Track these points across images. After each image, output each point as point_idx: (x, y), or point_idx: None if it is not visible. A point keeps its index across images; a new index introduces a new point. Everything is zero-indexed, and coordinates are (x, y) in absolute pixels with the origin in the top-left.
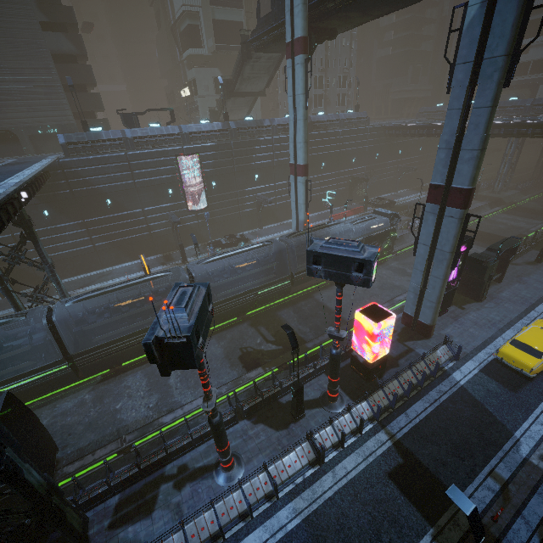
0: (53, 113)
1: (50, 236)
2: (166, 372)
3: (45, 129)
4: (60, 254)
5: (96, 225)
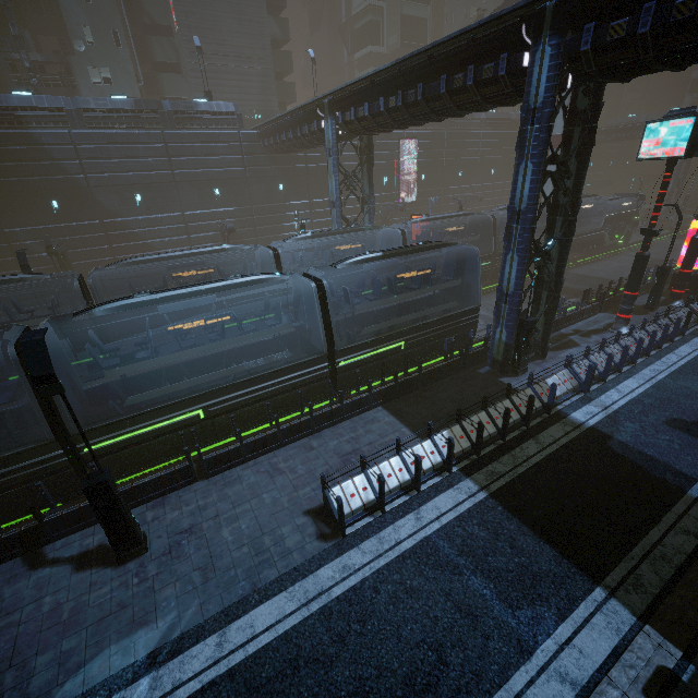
0: (260, 97)
1: (280, 214)
2: (691, 154)
3: (251, 114)
4: (284, 236)
5: (319, 207)
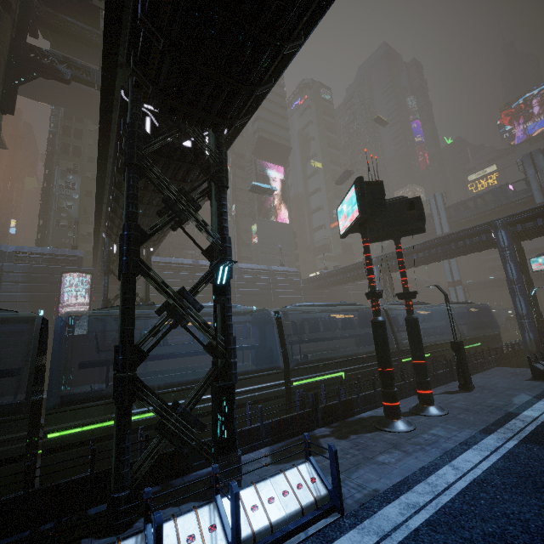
0: None
1: None
2: None
3: None
4: None
5: None
